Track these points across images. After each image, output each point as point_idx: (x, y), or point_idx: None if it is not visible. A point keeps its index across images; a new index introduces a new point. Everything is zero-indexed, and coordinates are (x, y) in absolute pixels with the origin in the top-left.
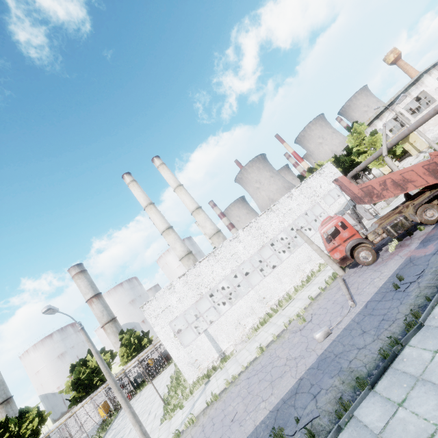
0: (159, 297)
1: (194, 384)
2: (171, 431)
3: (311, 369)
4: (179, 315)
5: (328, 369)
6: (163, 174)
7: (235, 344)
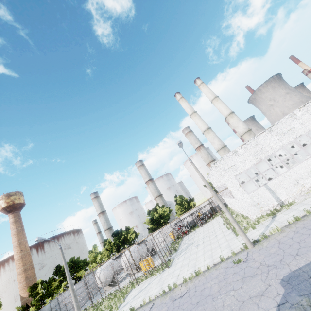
0: (226, 158)
1: (257, 218)
2: (252, 237)
3: None
4: (242, 171)
5: None
6: (203, 90)
7: (294, 197)
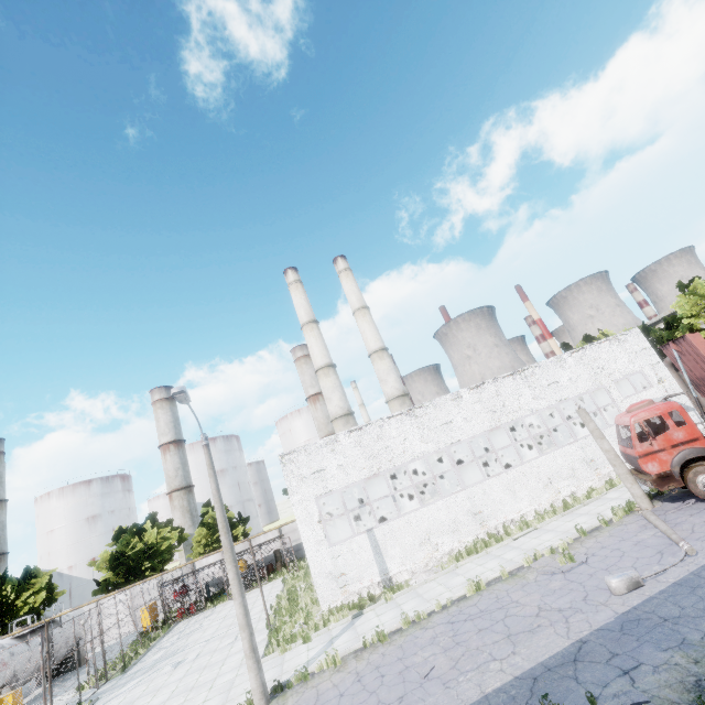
0: (312, 451)
1: (330, 611)
2: (286, 670)
3: (606, 630)
4: (335, 489)
5: (651, 636)
6: (344, 285)
7: (413, 572)
